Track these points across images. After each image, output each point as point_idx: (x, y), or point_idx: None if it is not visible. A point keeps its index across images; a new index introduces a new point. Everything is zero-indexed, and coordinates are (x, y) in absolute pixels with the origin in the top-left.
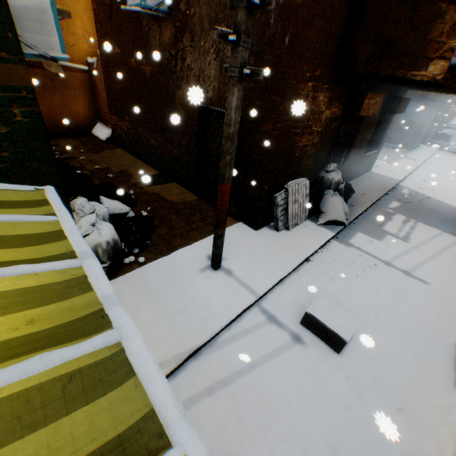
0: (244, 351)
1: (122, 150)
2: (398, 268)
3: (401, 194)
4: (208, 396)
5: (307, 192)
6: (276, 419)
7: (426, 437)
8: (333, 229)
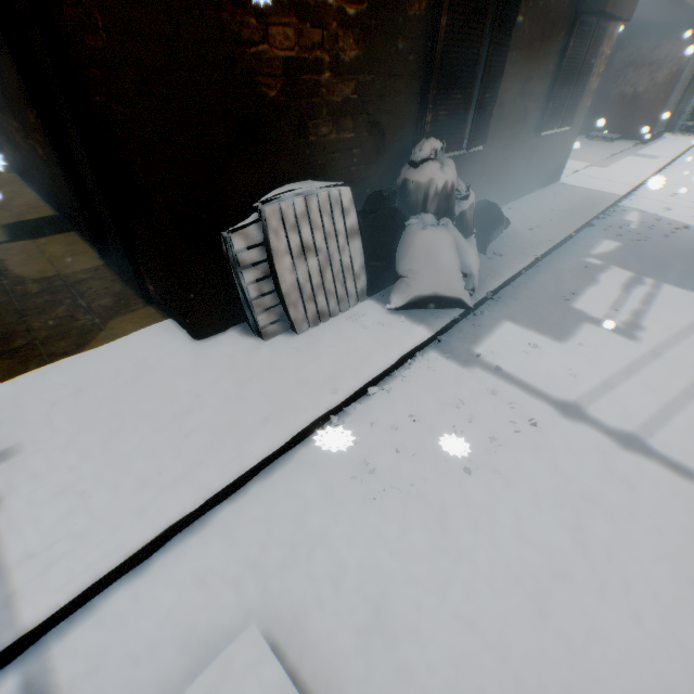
0: None
1: (13, 176)
2: (605, 426)
3: (623, 224)
4: None
5: (350, 222)
6: None
7: None
8: (431, 321)
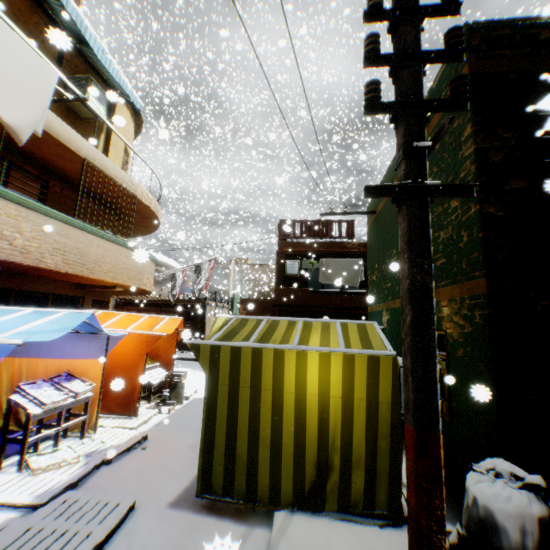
0: None
1: None
2: None
3: None
4: None
5: None
6: None
7: None
8: None
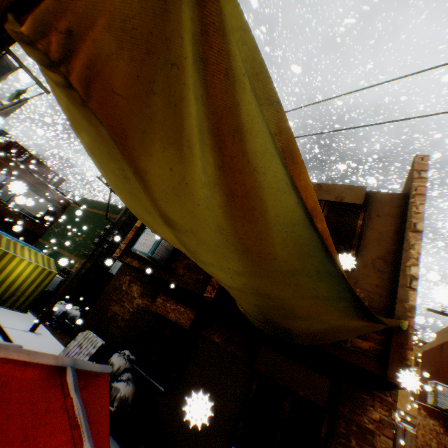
0: None
1: None
2: None
3: None
4: None
5: (93, 350)
6: None
7: None
8: None
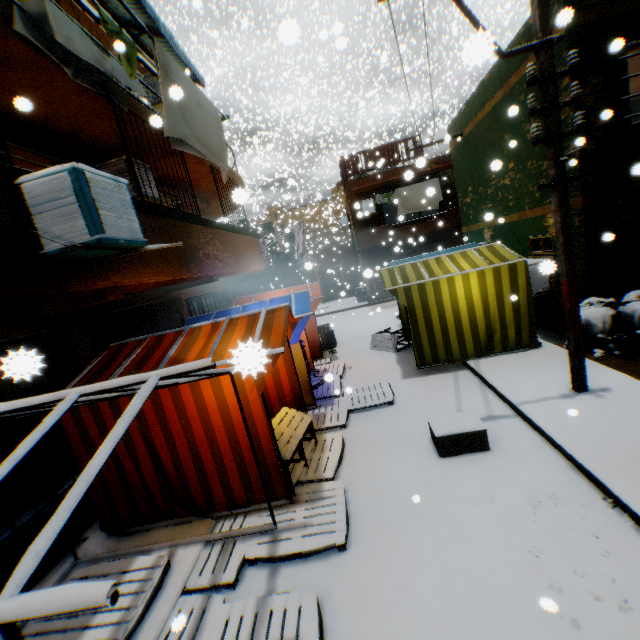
0: (471, 398)
1: None
2: None
3: None
4: (454, 383)
5: None
6: (424, 398)
7: (358, 444)
8: None
